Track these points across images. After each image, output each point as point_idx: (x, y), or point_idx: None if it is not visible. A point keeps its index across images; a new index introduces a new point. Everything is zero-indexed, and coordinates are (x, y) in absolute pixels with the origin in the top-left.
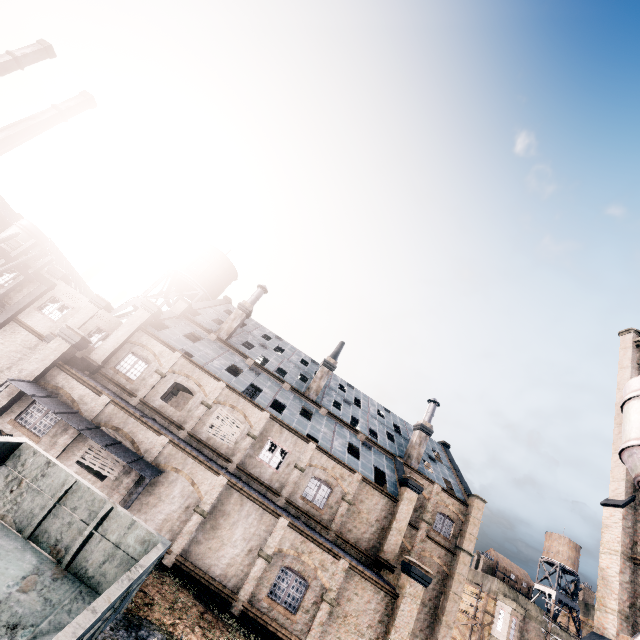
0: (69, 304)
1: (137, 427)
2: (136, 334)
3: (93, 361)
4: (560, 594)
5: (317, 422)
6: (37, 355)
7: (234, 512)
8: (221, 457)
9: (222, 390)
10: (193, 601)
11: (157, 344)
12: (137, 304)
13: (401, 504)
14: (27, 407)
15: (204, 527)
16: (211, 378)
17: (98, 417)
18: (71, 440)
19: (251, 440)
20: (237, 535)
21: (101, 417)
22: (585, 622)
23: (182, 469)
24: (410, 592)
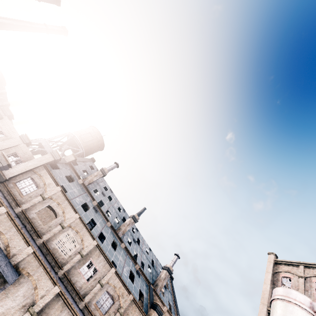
0: (5, 132)
1: (15, 235)
2: (39, 167)
3: (4, 175)
4: None
5: (118, 252)
6: None
7: (54, 315)
8: (57, 264)
9: (75, 219)
10: None
11: (49, 178)
12: (42, 143)
13: None
14: None
15: None
16: (72, 209)
17: None
18: None
19: (80, 257)
20: None
21: None
22: None
23: (33, 275)
24: None
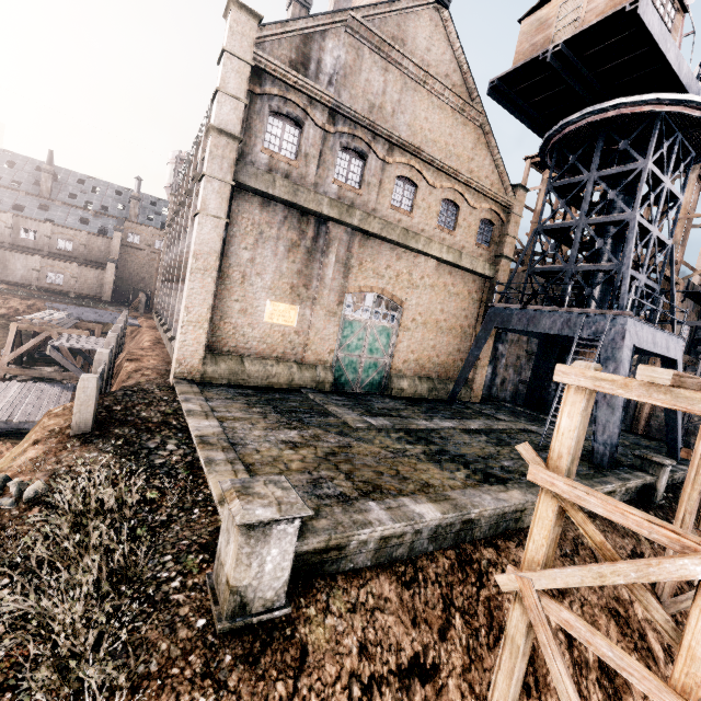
0: None
1: None
2: None
3: None
4: None
5: (54, 211)
6: None
7: (12, 259)
8: None
9: None
10: (4, 284)
11: None
12: None
13: (113, 239)
14: None
15: (1, 267)
16: None
17: None
18: None
19: (10, 230)
20: (19, 267)
21: None
22: None
23: None
24: (109, 267)
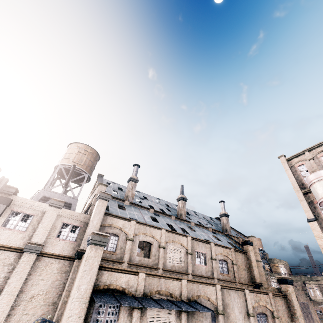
0: (31, 213)
1: (167, 283)
2: (102, 218)
3: None
4: (263, 260)
5: (197, 231)
6: (83, 268)
7: (229, 301)
8: (183, 274)
9: (164, 234)
10: None
11: (118, 220)
12: (45, 195)
13: (250, 254)
14: (91, 316)
15: (224, 320)
16: (156, 229)
17: (143, 291)
18: (139, 320)
19: (190, 256)
20: (236, 313)
21: (145, 290)
22: (280, 266)
23: (200, 294)
24: (291, 291)
